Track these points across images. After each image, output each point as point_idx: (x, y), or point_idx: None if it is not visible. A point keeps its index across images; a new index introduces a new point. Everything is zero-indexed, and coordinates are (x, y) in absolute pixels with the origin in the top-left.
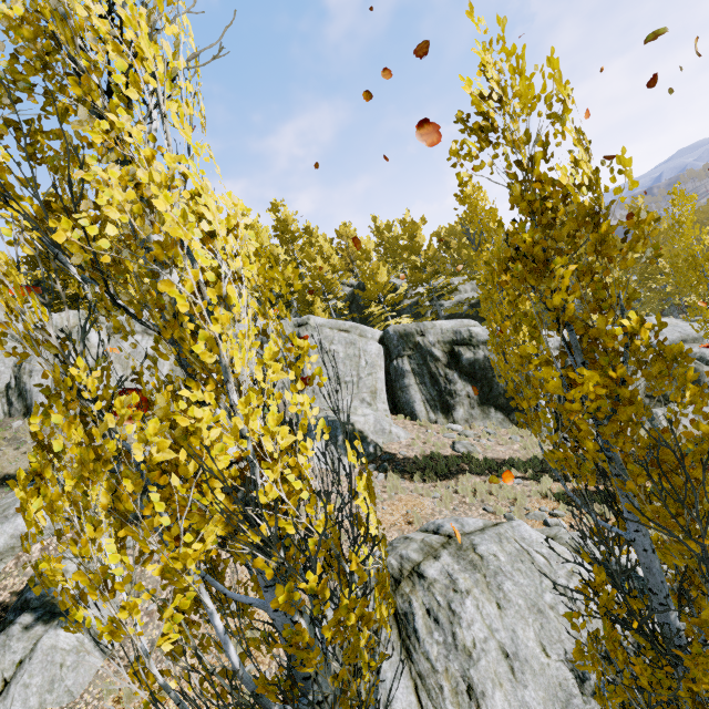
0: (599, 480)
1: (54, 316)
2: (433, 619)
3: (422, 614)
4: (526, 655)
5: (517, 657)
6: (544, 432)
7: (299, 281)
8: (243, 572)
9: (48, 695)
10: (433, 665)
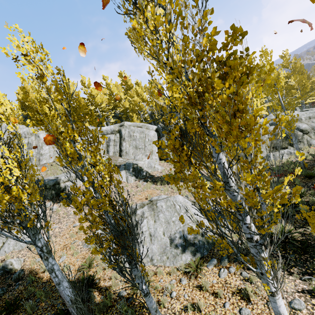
0: None
1: (26, 129)
2: None
3: None
4: (157, 235)
5: (154, 236)
6: None
7: (131, 107)
8: (83, 214)
9: (15, 247)
10: None
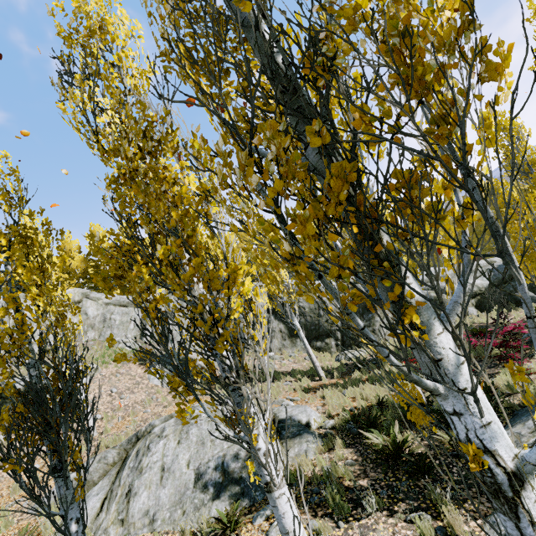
0: (342, 377)
1: None
2: (136, 455)
3: (134, 453)
4: (175, 468)
5: (169, 470)
6: (334, 353)
7: None
8: None
9: None
10: (120, 482)
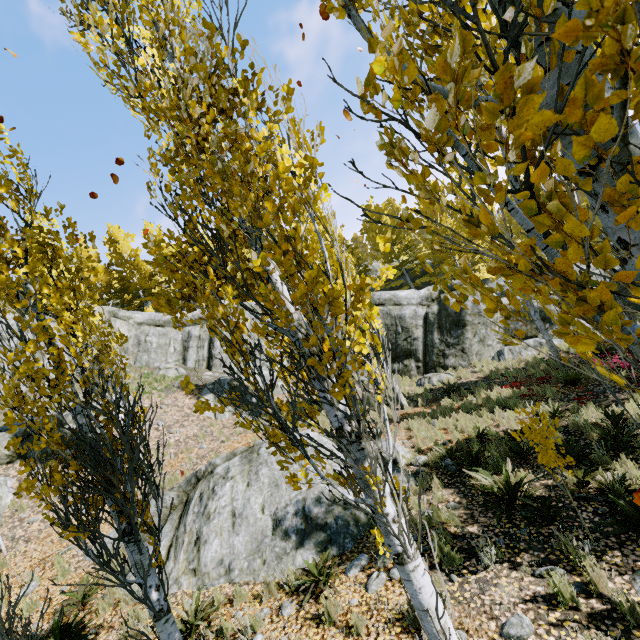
0: (428, 405)
1: None
2: (200, 499)
3: (197, 497)
4: (248, 514)
5: (241, 516)
6: (414, 376)
7: None
8: None
9: None
10: (186, 528)
